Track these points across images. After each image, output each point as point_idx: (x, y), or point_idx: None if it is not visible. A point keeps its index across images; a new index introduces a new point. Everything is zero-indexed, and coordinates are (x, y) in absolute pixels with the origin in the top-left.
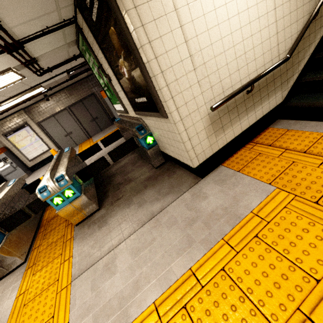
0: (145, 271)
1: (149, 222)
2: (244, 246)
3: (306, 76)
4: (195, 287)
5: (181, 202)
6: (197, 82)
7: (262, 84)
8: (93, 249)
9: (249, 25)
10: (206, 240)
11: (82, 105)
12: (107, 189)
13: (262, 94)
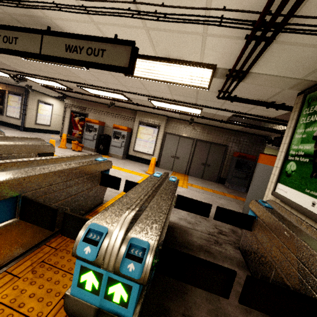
0: None
1: None
2: None
3: None
4: None
5: None
6: None
7: None
8: None
9: None
10: None
11: (208, 147)
12: (170, 304)
13: None
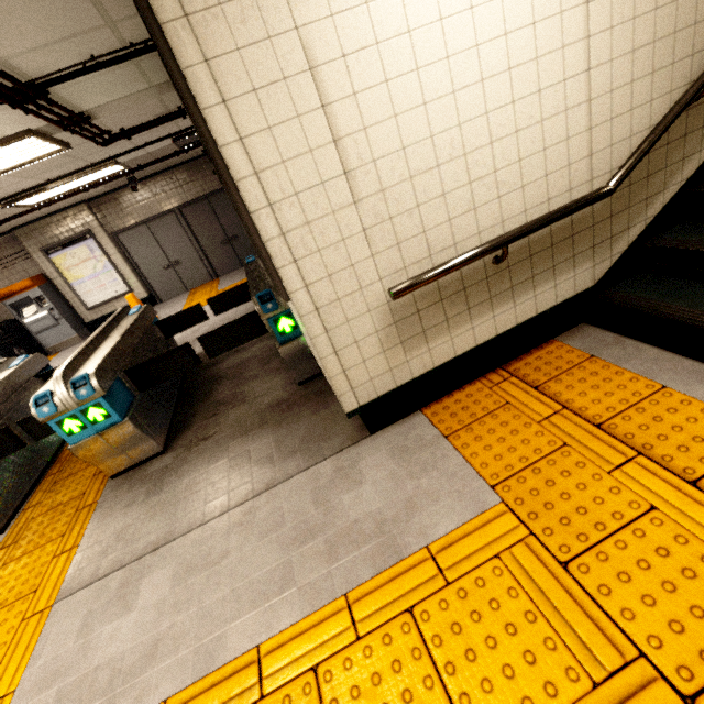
0: (181, 623)
1: (234, 510)
2: (377, 627)
3: (667, 232)
4: (248, 694)
5: (310, 481)
6: (361, 231)
7: (538, 243)
8: (117, 542)
9: (511, 108)
10: (315, 588)
11: (207, 207)
12: (195, 409)
13: (538, 267)
